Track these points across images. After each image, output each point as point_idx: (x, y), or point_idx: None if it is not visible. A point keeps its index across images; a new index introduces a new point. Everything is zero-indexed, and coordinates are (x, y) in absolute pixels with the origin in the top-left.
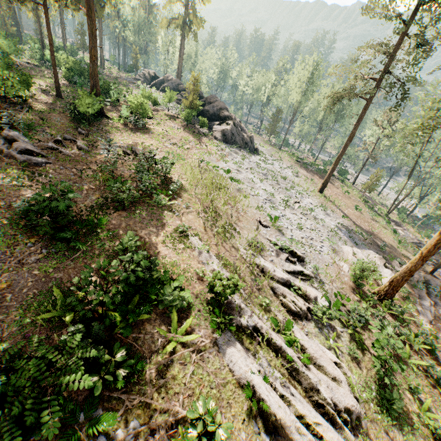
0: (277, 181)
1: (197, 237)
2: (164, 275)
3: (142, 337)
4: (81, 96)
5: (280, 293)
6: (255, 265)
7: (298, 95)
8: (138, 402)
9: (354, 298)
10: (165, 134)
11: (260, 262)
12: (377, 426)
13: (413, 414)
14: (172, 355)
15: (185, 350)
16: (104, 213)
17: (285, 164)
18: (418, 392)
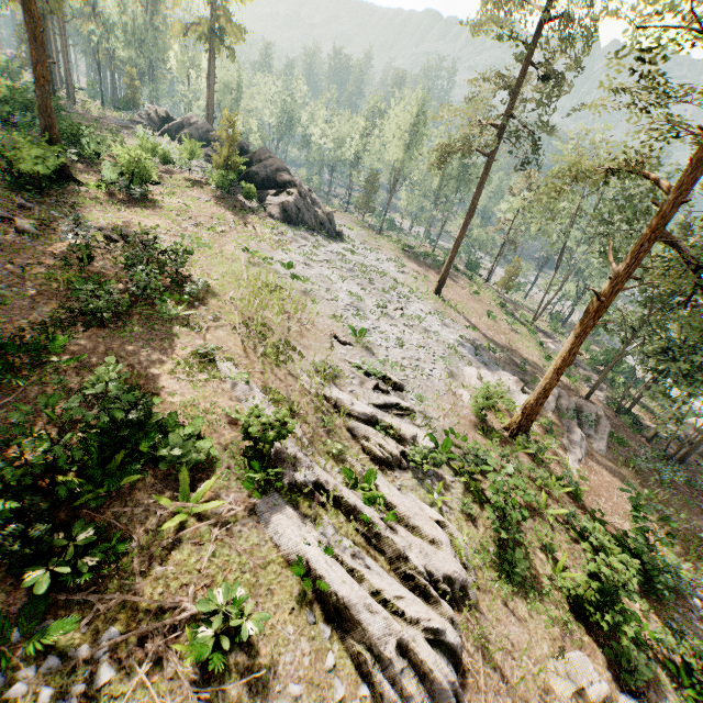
0: (370, 279)
1: (231, 362)
2: (169, 419)
3: (129, 513)
4: (22, 145)
5: (361, 434)
6: (325, 399)
7: (398, 150)
8: (119, 603)
9: (475, 437)
10: (184, 210)
11: (331, 394)
12: (493, 597)
13: (544, 577)
14: (180, 534)
15: (201, 523)
16: (66, 333)
17: (385, 255)
18: (553, 549)
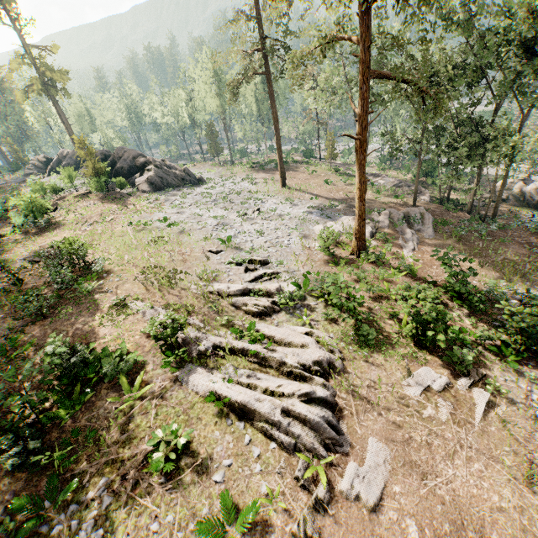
0: (229, 200)
1: (139, 301)
2: (103, 353)
3: (96, 415)
4: None
5: (241, 304)
6: (211, 293)
7: (214, 99)
8: (104, 463)
9: (329, 269)
10: (80, 218)
11: (213, 288)
12: (357, 361)
13: (392, 334)
14: (132, 412)
15: (142, 401)
16: (23, 333)
17: (239, 177)
18: (397, 314)
